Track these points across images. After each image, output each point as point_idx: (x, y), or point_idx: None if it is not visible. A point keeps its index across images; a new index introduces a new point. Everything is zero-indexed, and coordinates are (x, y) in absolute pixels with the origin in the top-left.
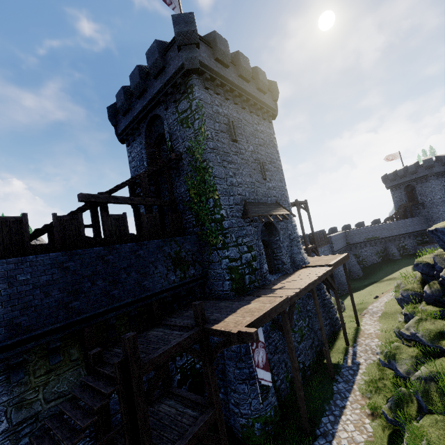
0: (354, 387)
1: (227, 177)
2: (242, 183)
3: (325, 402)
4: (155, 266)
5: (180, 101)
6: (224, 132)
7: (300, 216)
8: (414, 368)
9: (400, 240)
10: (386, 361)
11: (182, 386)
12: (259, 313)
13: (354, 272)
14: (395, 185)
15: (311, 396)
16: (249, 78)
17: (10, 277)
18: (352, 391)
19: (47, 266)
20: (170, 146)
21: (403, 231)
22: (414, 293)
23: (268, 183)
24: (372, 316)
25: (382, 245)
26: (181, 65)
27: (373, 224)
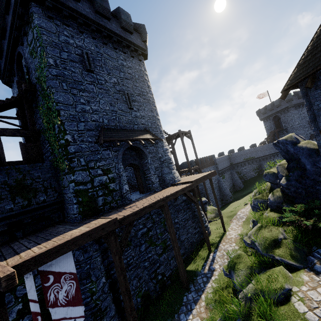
0: (202, 297)
1: (77, 104)
2: (99, 111)
3: (170, 317)
4: None
5: (28, 33)
6: (75, 62)
7: (183, 143)
8: (247, 280)
9: (271, 159)
10: (227, 272)
11: (25, 315)
12: (58, 243)
13: (236, 185)
14: (266, 117)
15: (161, 310)
16: (109, 15)
17: None
18: (198, 302)
19: None
20: (27, 79)
21: (273, 151)
22: (262, 201)
23: (135, 113)
24: (238, 221)
25: (258, 163)
26: None
27: (251, 147)
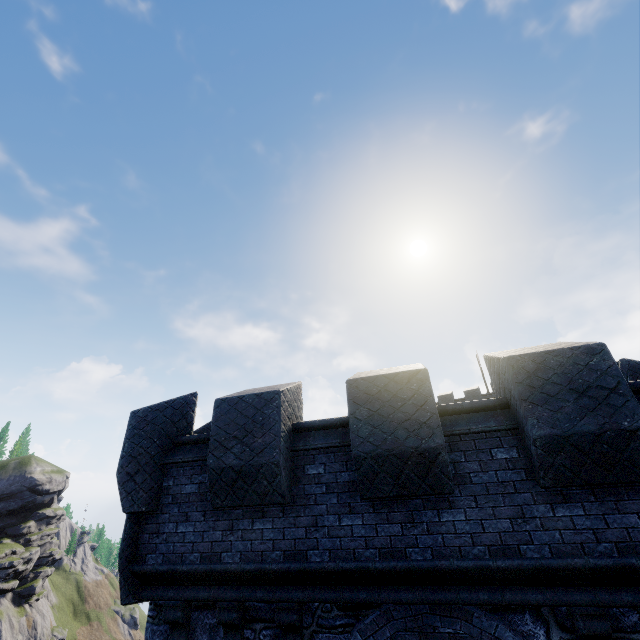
0: None
1: None
2: None
3: None
4: None
5: None
6: None
7: None
8: None
9: None
10: None
11: None
12: None
13: None
14: None
15: None
16: None
17: None
18: None
19: None
20: None
21: None
22: None
23: None
24: None
25: None
26: None
27: None
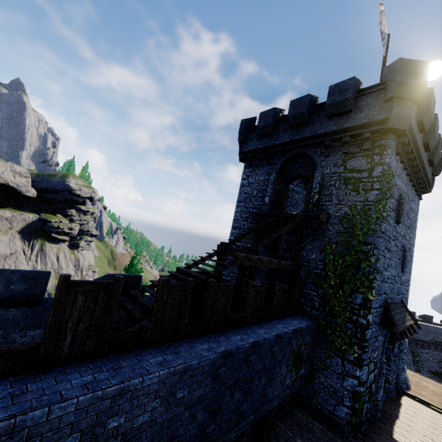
0: None
1: (383, 270)
2: (389, 278)
3: None
4: (280, 366)
5: (354, 156)
6: (393, 210)
7: None
8: None
9: None
10: None
11: None
12: None
13: None
14: None
15: None
16: (432, 147)
17: (171, 394)
18: None
19: (204, 375)
20: (316, 200)
21: None
22: None
23: (402, 277)
24: None
25: None
26: (382, 119)
27: None
